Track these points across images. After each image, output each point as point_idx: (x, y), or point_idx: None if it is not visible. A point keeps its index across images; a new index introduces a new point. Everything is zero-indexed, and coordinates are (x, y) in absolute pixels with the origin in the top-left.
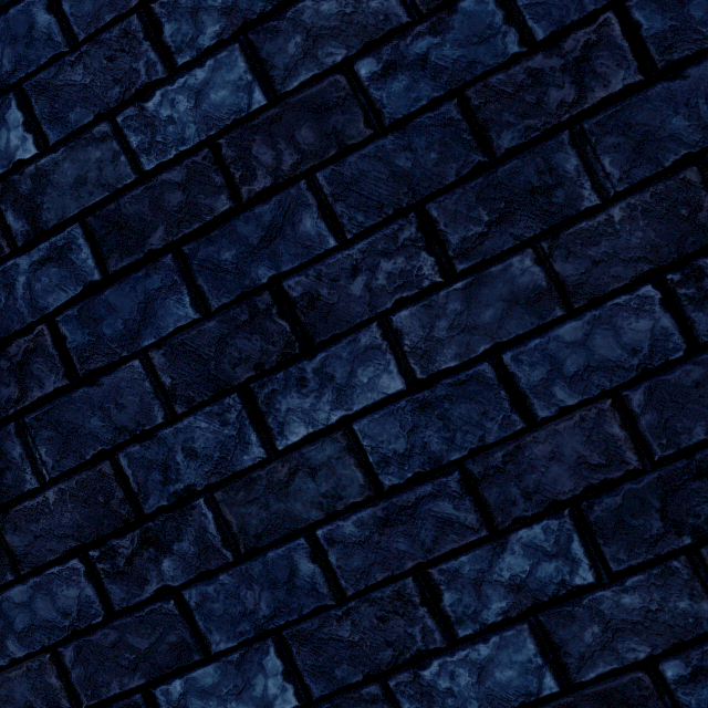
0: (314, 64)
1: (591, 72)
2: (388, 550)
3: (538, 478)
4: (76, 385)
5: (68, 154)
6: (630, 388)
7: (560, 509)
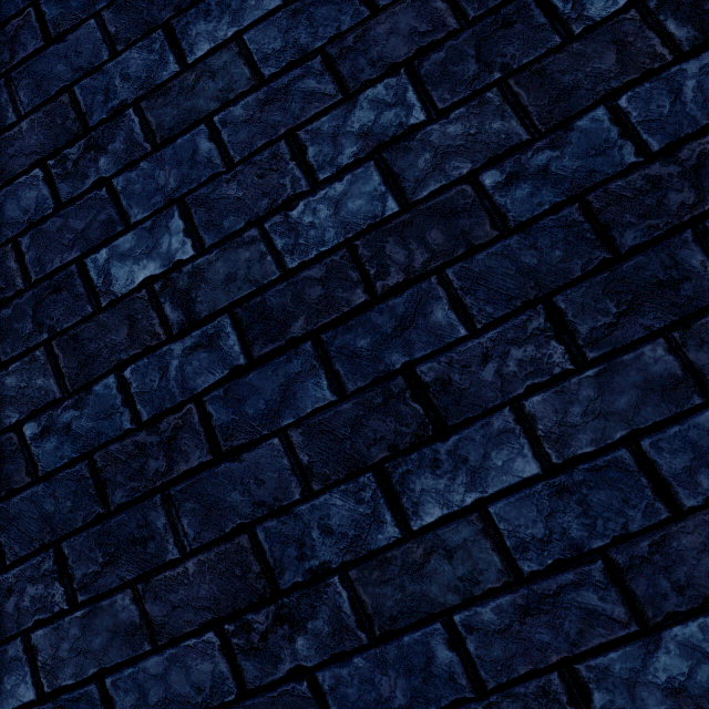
0: None
1: (19, 43)
2: None
3: None
4: None
5: None
6: (22, 236)
7: None
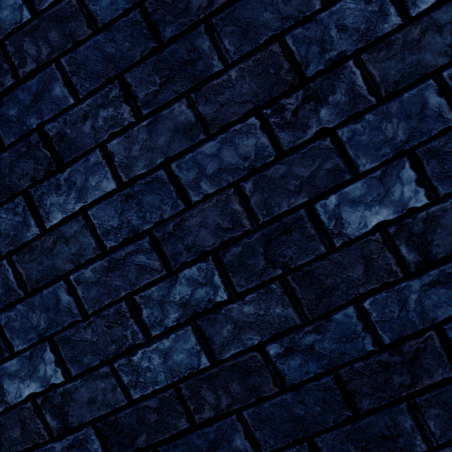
0: None
1: None
2: (111, 285)
3: (194, 238)
4: None
5: None
6: (244, 181)
7: (207, 256)
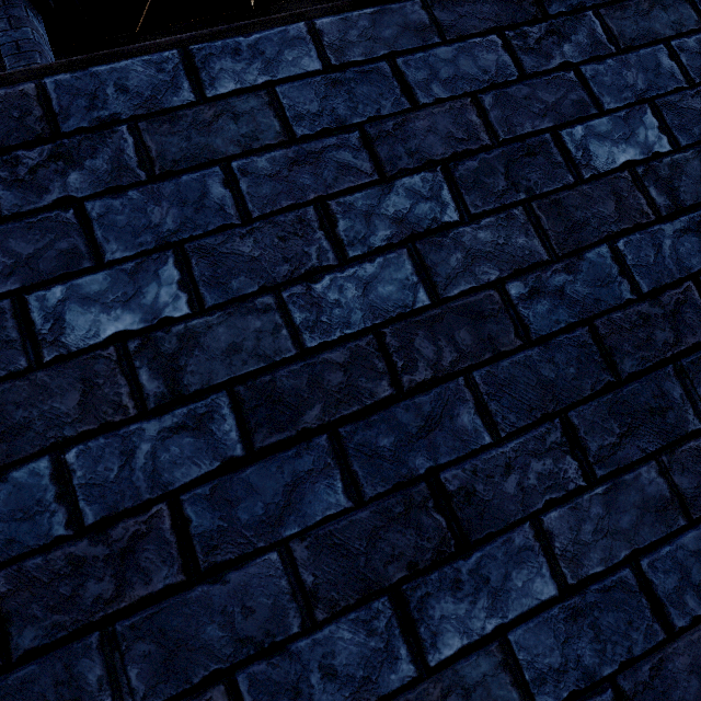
0: (472, 278)
1: (683, 322)
2: None
3: (682, 694)
4: (194, 582)
5: (224, 319)
6: None
7: None
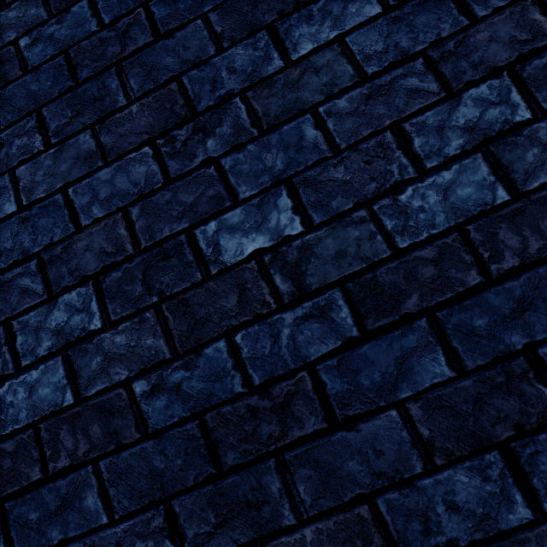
0: (1, 42)
1: (129, 38)
2: None
3: (78, 262)
4: None
5: None
6: (132, 206)
7: (88, 281)
